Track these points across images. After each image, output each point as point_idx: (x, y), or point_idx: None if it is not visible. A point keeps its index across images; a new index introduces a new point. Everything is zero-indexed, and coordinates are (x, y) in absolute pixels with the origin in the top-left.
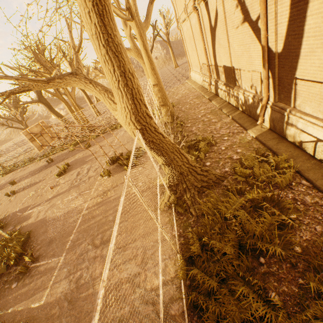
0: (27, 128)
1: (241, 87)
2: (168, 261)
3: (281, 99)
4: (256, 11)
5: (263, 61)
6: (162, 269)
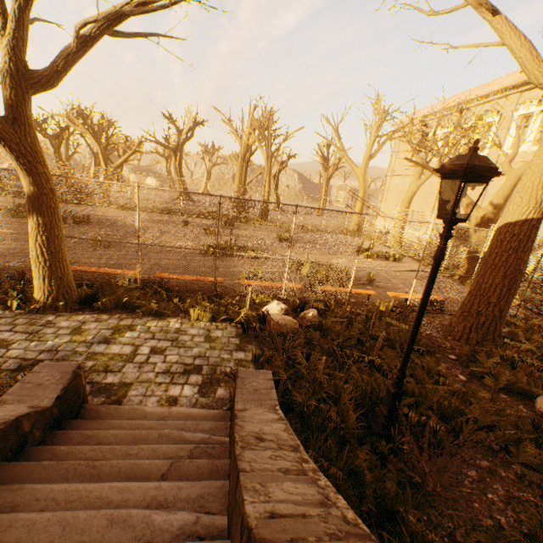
0: (120, 169)
1: None
2: None
3: None
4: None
5: None
6: None
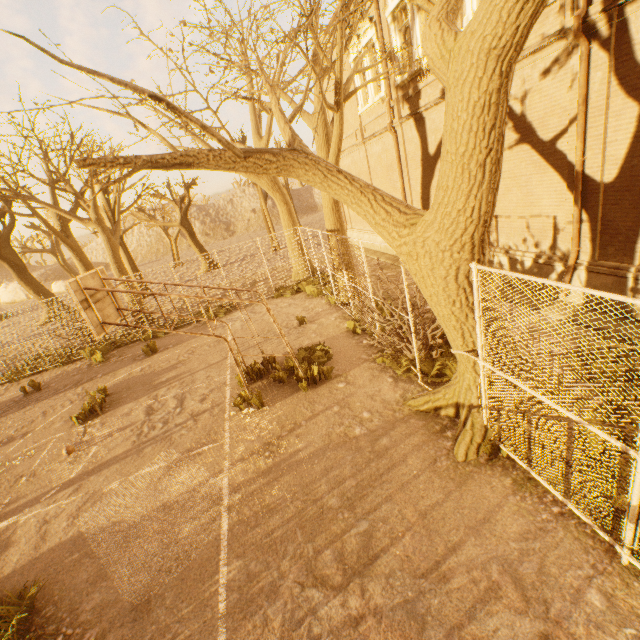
0: None
1: (496, 244)
2: (603, 580)
3: (607, 255)
4: (552, 128)
5: (575, 195)
6: (605, 608)
